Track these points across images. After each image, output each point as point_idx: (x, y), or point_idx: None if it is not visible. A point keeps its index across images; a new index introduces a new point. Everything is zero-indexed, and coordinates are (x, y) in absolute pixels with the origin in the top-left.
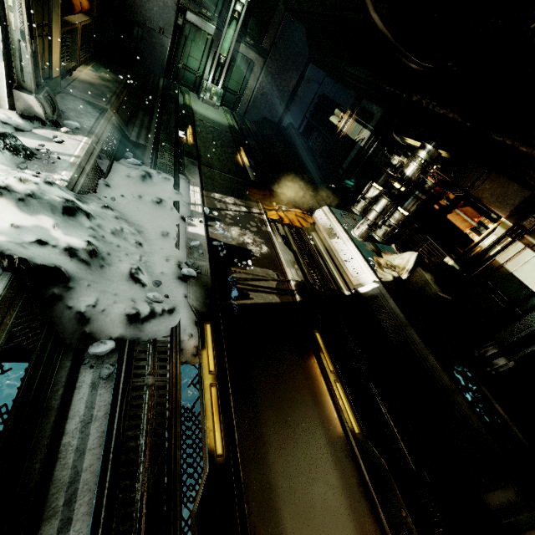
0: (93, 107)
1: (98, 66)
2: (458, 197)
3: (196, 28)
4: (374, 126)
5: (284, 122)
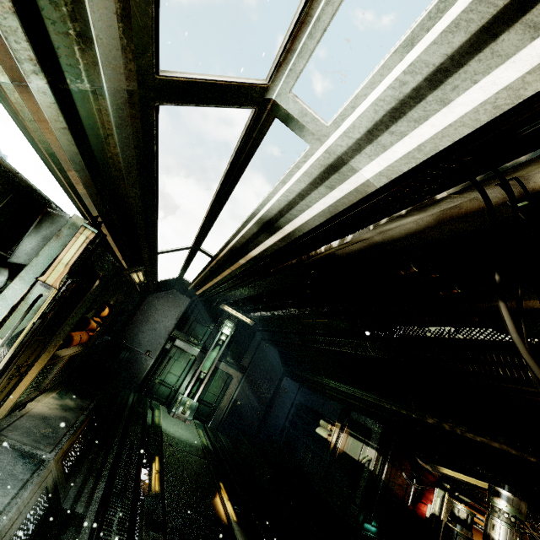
0: (27, 460)
1: (65, 391)
2: None
3: (182, 350)
4: (378, 443)
5: (262, 433)
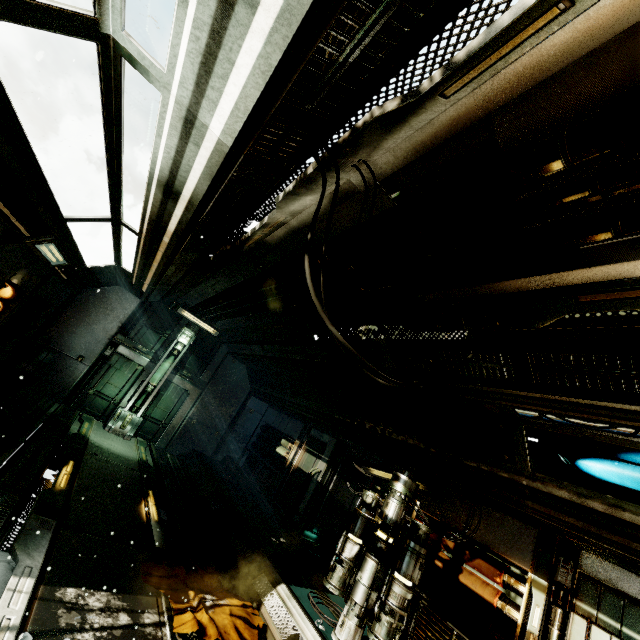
0: None
1: None
2: (459, 544)
3: (127, 359)
4: (330, 456)
5: (220, 455)
